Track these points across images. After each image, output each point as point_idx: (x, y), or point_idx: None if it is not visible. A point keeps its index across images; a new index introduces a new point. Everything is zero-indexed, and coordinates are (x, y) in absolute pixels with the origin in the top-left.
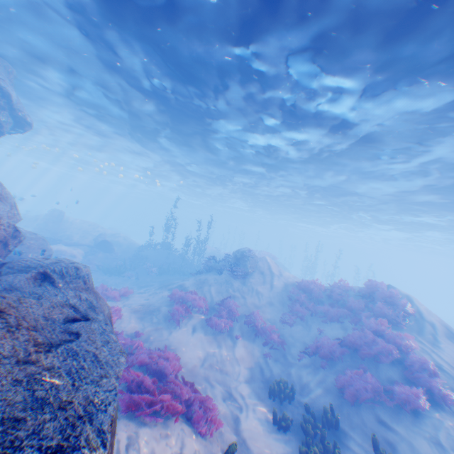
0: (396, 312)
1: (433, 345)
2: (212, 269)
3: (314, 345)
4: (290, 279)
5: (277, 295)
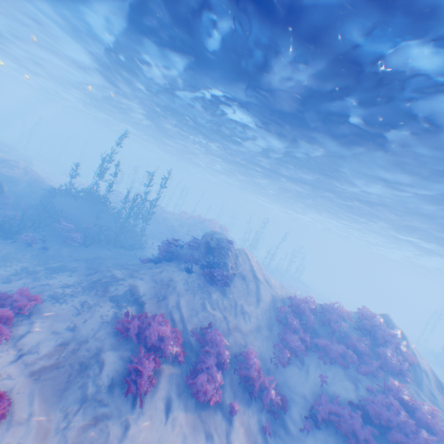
0: (401, 360)
1: (435, 405)
2: (173, 259)
3: (328, 414)
4: (277, 290)
5: (266, 316)
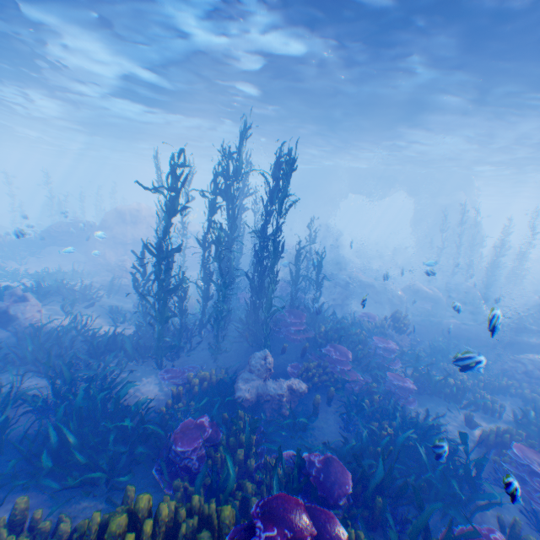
0: None
1: None
2: None
3: None
4: None
5: None
